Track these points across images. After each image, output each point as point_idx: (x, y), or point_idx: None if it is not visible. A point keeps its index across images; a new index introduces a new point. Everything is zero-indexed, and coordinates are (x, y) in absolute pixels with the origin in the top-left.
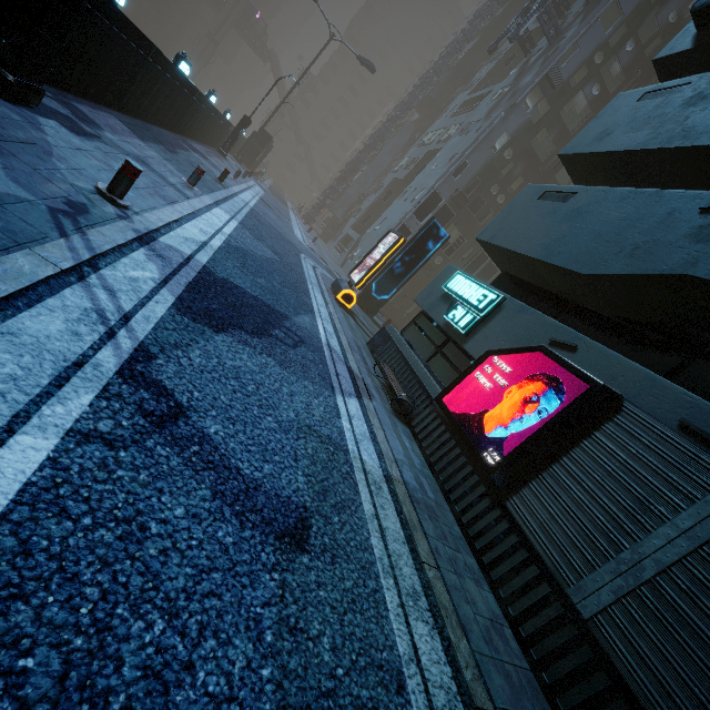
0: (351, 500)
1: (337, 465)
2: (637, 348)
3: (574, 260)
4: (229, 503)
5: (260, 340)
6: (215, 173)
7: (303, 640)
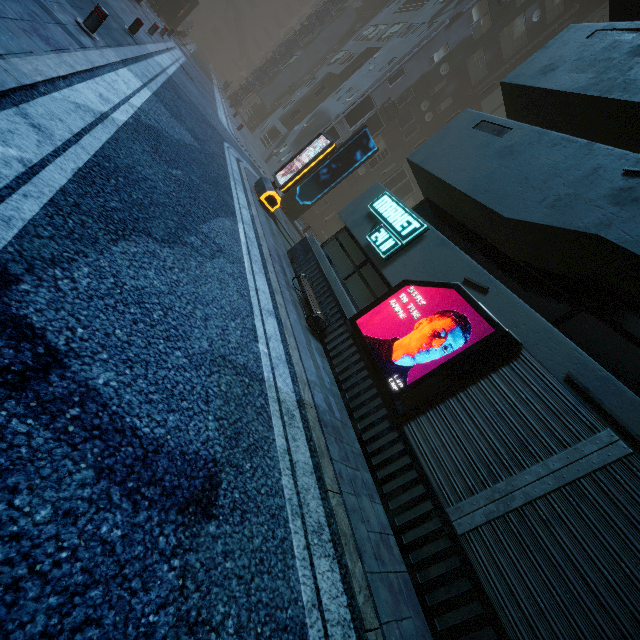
0: (264, 439)
1: (252, 399)
2: (533, 294)
3: (498, 200)
4: (119, 480)
5: (171, 250)
6: (125, 21)
7: (204, 635)
